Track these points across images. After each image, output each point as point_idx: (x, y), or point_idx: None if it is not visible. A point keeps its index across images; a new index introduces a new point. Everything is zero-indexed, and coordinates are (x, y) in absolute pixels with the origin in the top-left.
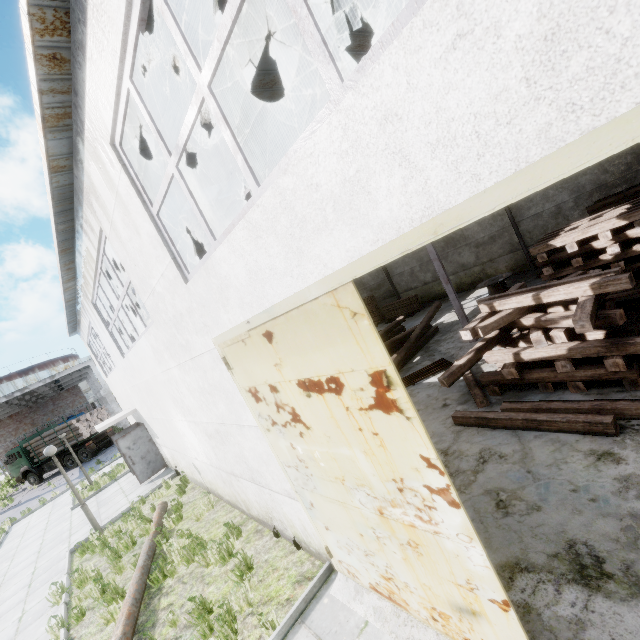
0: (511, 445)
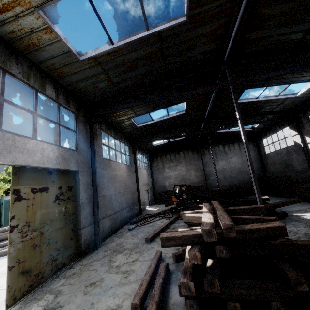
0: (134, 278)
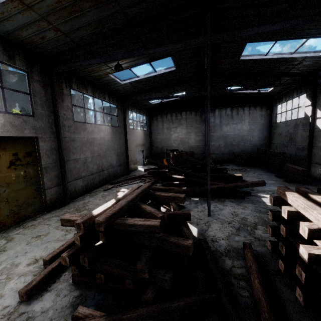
0: (71, 236)
